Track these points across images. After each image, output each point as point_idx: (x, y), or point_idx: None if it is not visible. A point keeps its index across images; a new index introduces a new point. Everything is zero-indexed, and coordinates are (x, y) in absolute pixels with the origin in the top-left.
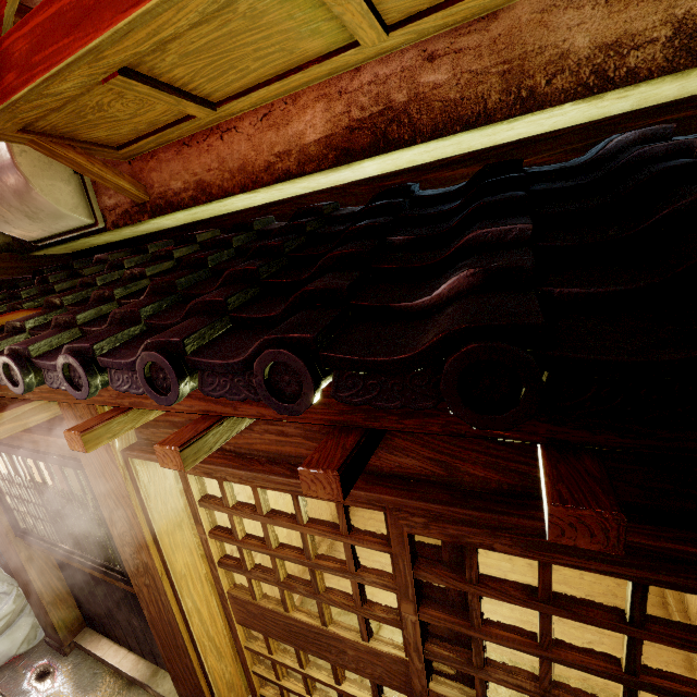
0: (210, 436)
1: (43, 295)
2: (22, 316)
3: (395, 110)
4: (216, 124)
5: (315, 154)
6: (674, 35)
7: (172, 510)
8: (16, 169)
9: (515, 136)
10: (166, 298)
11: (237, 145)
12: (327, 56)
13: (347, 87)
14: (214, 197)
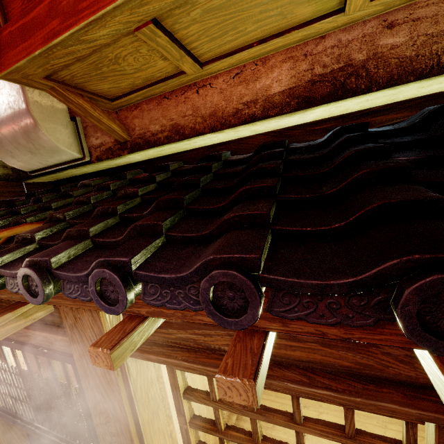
0: (265, 357)
1: (42, 211)
2: (27, 228)
3: (354, 66)
4: (193, 82)
5: (278, 101)
6: None
7: (152, 398)
8: (29, 114)
9: (432, 90)
10: (177, 213)
11: (211, 97)
12: (308, 23)
13: (312, 51)
14: (186, 136)
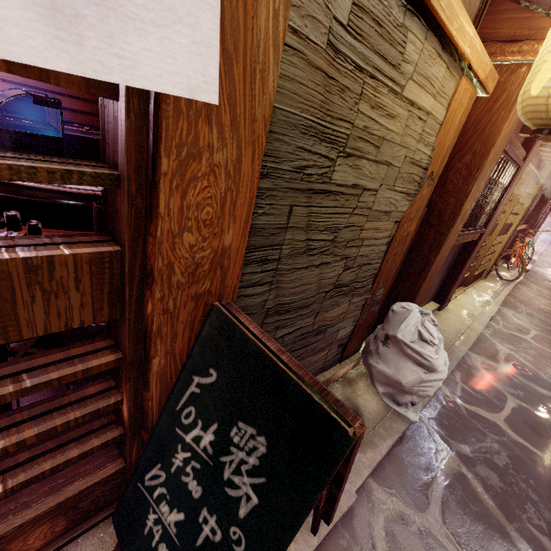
0: None
1: None
2: None
3: None
4: None
5: None
6: None
7: None
8: None
9: None
10: None
11: None
12: None
13: None
14: None
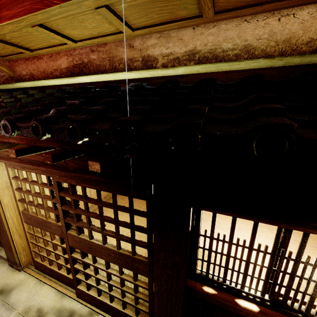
0: None
1: None
2: None
3: (85, 64)
4: (36, 55)
5: (64, 72)
6: (142, 60)
7: (5, 181)
8: None
9: (126, 78)
10: (1, 108)
11: (43, 64)
12: (62, 44)
13: (72, 54)
14: (35, 79)
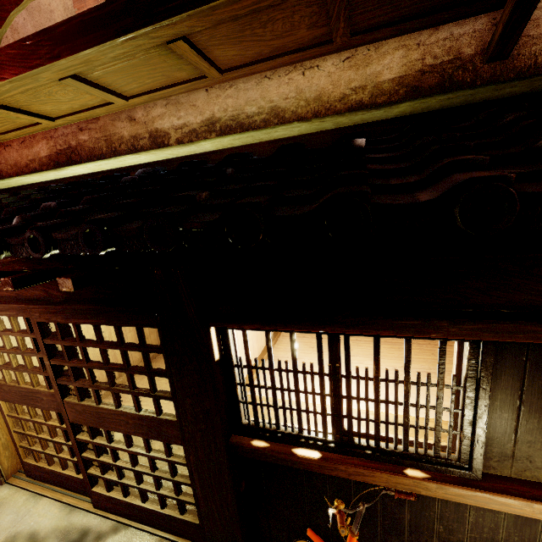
0: None
1: None
2: None
3: (73, 148)
4: (2, 142)
5: (45, 162)
6: (150, 137)
7: None
8: None
9: (140, 162)
10: None
11: (12, 153)
12: (35, 124)
13: (54, 135)
14: (4, 177)
